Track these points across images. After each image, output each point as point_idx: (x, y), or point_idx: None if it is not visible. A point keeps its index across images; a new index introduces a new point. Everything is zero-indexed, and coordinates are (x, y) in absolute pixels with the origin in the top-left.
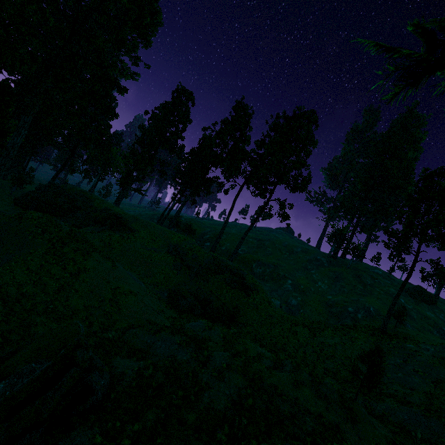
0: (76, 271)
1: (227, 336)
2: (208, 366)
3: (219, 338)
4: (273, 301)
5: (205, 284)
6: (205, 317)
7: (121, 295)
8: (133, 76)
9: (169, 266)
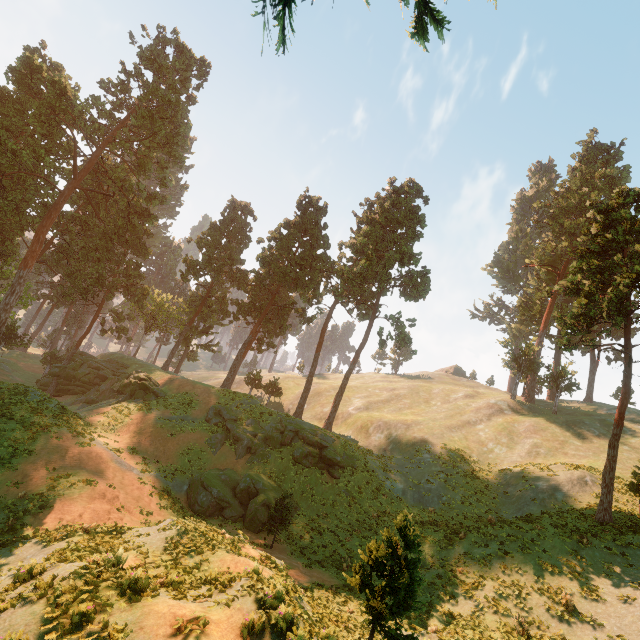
0: (10, 455)
1: (184, 539)
2: (18, 589)
3: (161, 543)
4: (389, 484)
5: (261, 464)
6: (244, 521)
7: (62, 487)
8: (162, 199)
9: (202, 441)
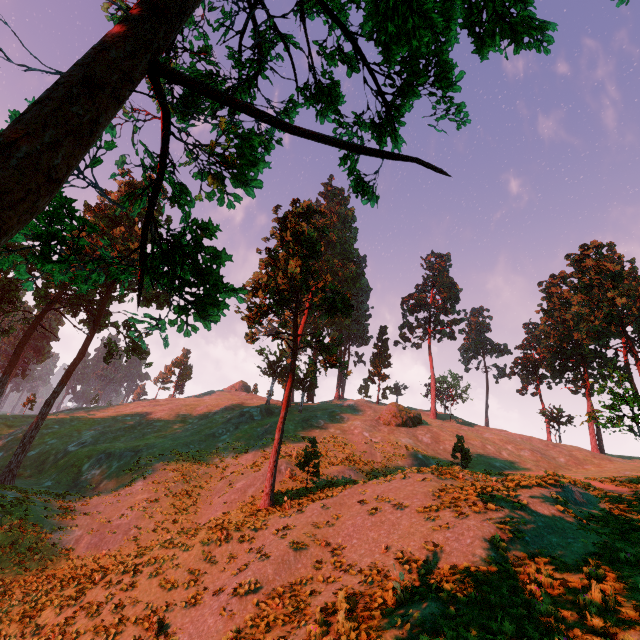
0: None
1: None
2: None
3: None
4: (59, 536)
5: None
6: None
7: None
8: None
9: None
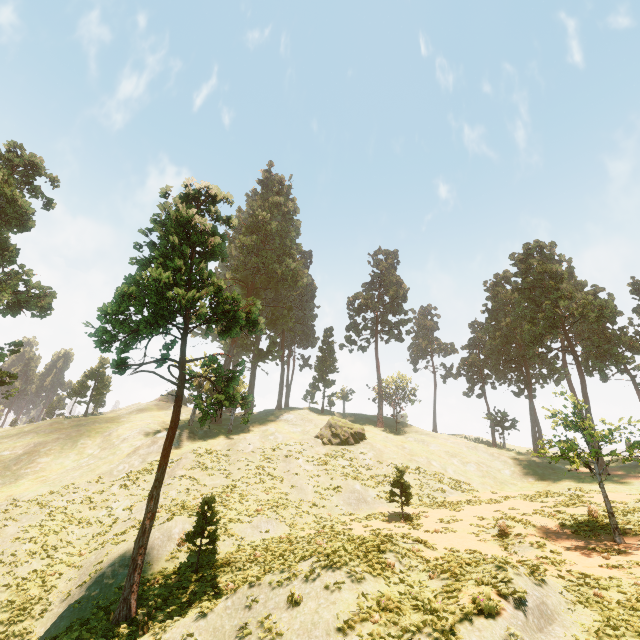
0: None
1: None
2: None
3: None
4: None
5: None
6: None
7: None
8: None
9: None
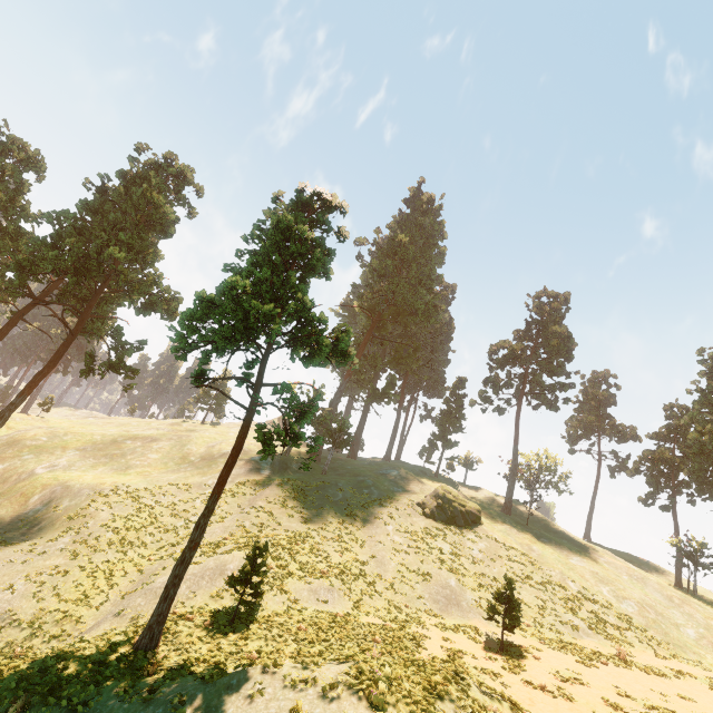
0: None
1: None
2: None
3: None
4: None
5: None
6: None
7: None
8: None
9: None
